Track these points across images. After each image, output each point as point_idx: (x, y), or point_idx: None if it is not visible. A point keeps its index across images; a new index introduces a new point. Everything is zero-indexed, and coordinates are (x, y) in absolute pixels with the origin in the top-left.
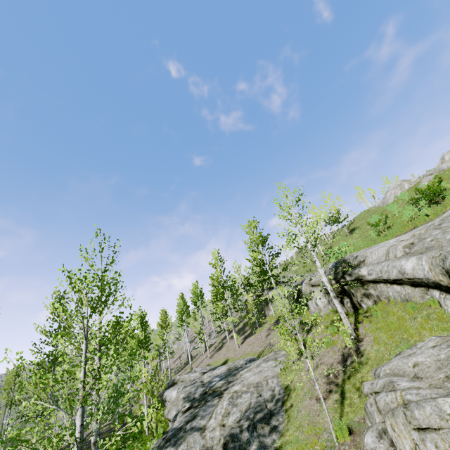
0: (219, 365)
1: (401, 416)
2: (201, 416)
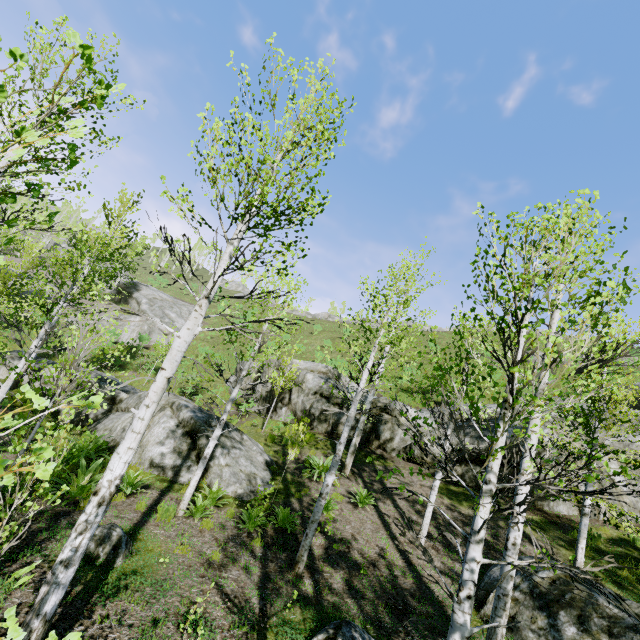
0: None
1: None
2: None
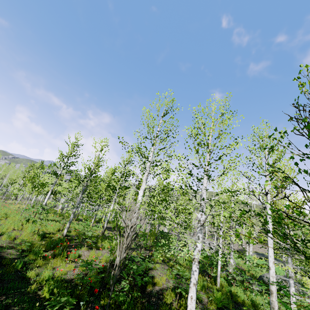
0: None
1: None
2: None
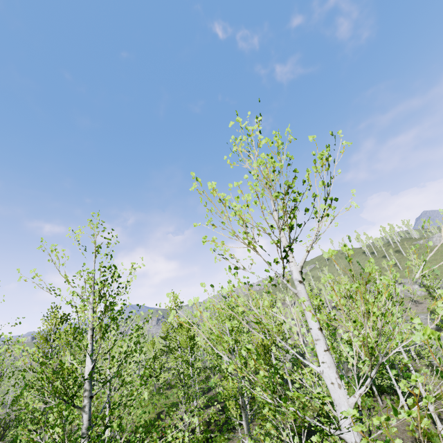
0: None
1: None
2: None
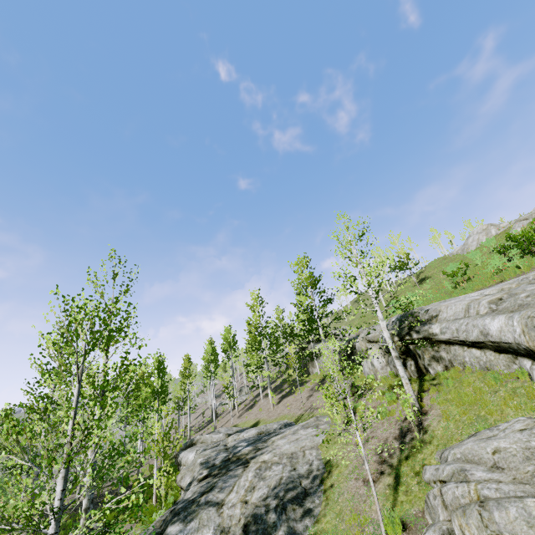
0: (248, 427)
1: (476, 517)
2: (220, 488)
